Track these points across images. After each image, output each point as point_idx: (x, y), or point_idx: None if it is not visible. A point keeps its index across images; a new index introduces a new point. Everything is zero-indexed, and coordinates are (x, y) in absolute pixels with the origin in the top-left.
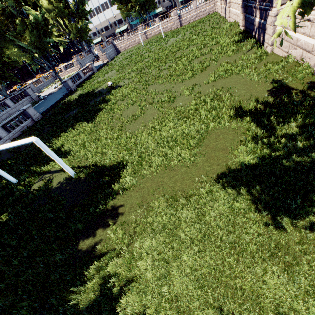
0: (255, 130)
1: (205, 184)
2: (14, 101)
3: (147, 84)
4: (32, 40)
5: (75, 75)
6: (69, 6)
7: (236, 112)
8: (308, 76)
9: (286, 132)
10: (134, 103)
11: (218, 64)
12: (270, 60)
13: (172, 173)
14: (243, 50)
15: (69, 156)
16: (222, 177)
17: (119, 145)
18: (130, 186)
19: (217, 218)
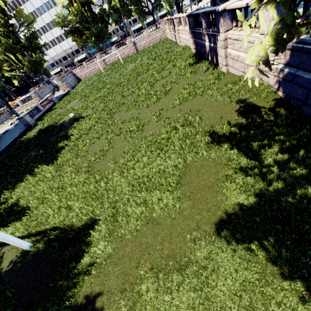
0: (237, 159)
1: (200, 243)
2: None
3: (112, 113)
4: None
5: (32, 109)
6: (19, 41)
7: (211, 140)
8: (271, 94)
9: (271, 159)
10: (100, 136)
11: (180, 86)
12: (229, 80)
13: (156, 228)
14: (201, 72)
15: (25, 218)
16: (218, 230)
17: (87, 193)
18: (105, 258)
19: (228, 302)
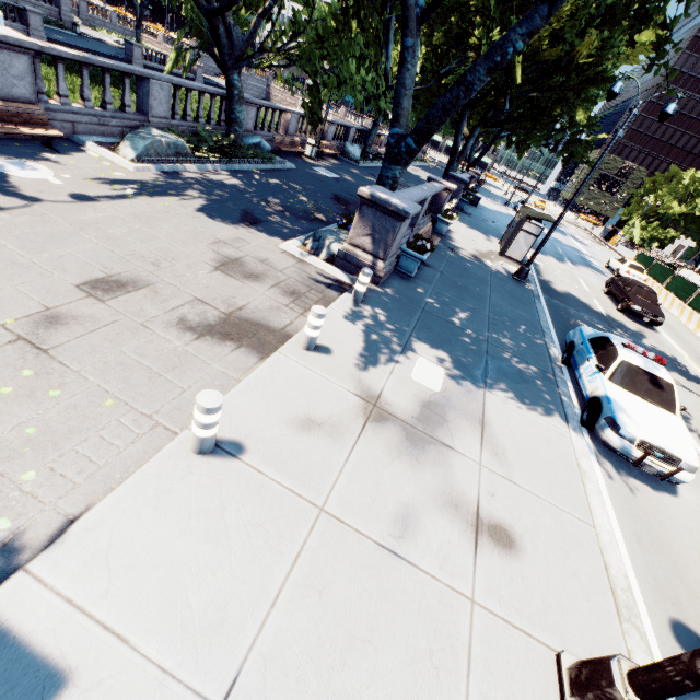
0: None
1: None
2: None
3: None
4: None
5: (157, 52)
6: None
7: None
8: None
9: None
10: None
11: None
12: None
13: None
14: None
15: None
16: None
17: None
18: None
19: None
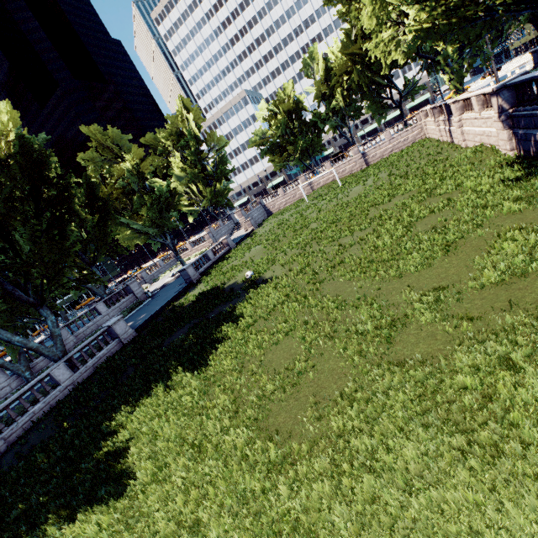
0: None
1: None
2: (109, 304)
3: (319, 281)
4: (150, 217)
5: (200, 257)
6: (205, 169)
7: None
8: None
9: None
10: (291, 329)
11: (488, 232)
12: None
13: None
14: None
15: (120, 505)
16: None
17: (243, 500)
18: None
19: None
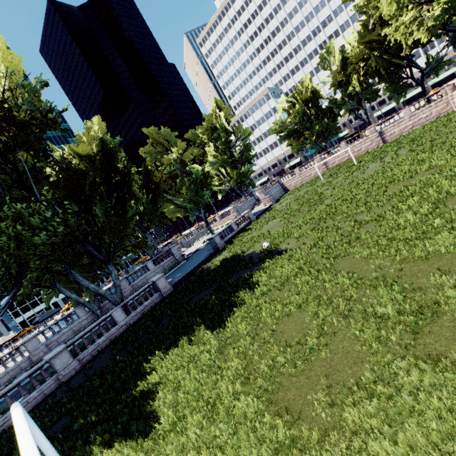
0: None
1: None
2: (156, 263)
3: (333, 256)
4: (188, 195)
5: (225, 228)
6: (233, 155)
7: None
8: None
9: None
10: (303, 302)
11: None
12: None
13: None
14: None
15: (145, 445)
16: None
17: None
18: None
19: None
